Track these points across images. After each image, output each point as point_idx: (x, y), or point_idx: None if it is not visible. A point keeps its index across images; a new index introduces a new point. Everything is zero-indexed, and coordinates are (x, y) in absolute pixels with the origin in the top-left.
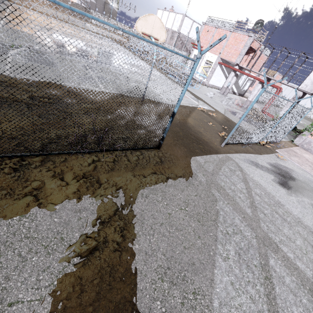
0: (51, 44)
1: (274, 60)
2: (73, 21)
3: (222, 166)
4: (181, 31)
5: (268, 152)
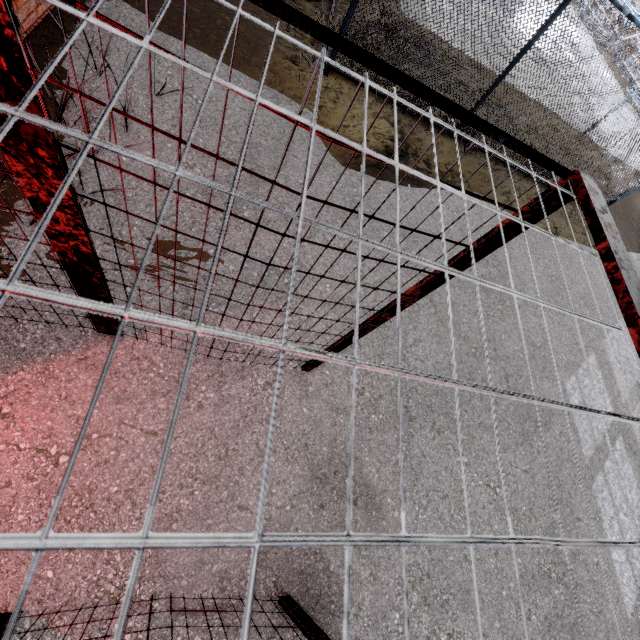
0: None
1: None
2: None
3: None
4: None
5: None
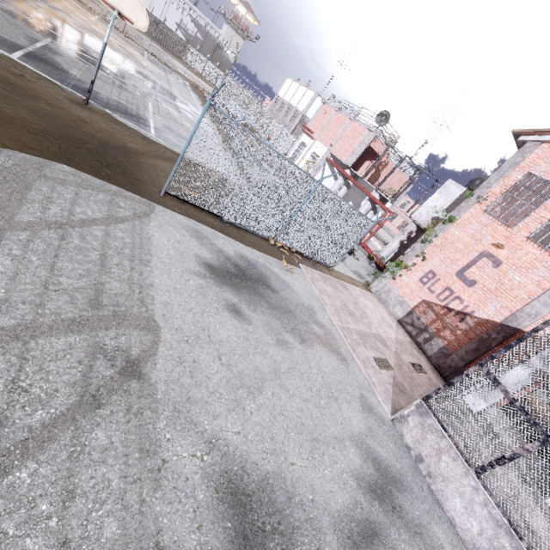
0: (14, 6)
1: (391, 170)
2: (141, 40)
3: (99, 192)
4: (308, 113)
5: (273, 255)
